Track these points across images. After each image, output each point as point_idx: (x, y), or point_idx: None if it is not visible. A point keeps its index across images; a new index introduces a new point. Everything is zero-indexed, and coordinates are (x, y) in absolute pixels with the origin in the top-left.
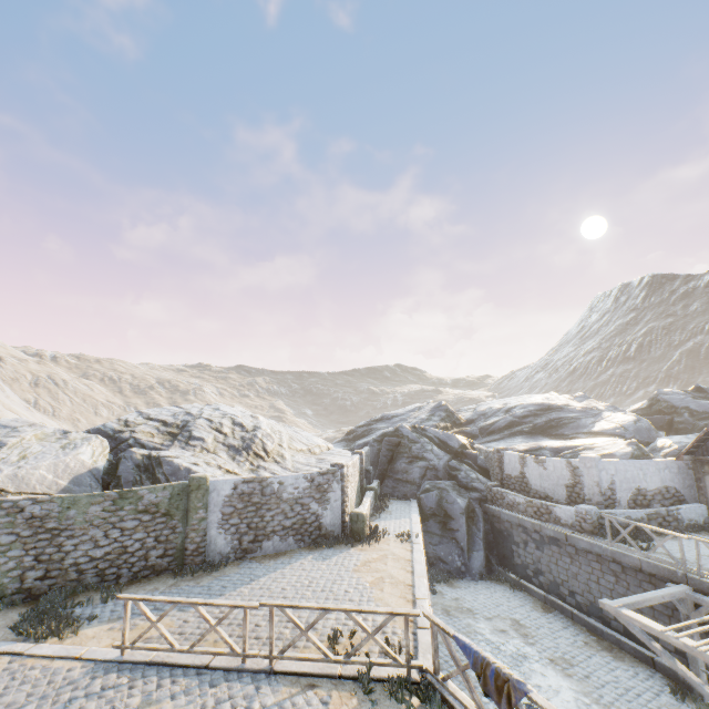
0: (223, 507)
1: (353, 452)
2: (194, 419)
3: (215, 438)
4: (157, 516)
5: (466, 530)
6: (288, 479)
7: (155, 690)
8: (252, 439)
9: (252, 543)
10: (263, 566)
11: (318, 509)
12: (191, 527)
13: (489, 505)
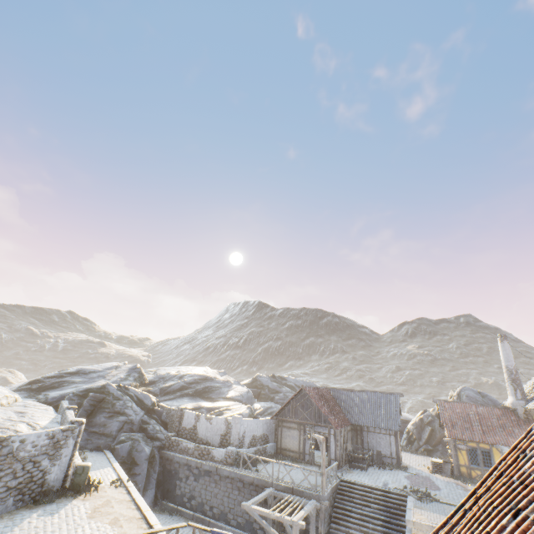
0: None
1: (69, 407)
2: None
3: None
4: None
5: (146, 472)
6: (31, 436)
7: None
8: None
9: None
10: None
11: (48, 465)
12: None
13: (166, 451)
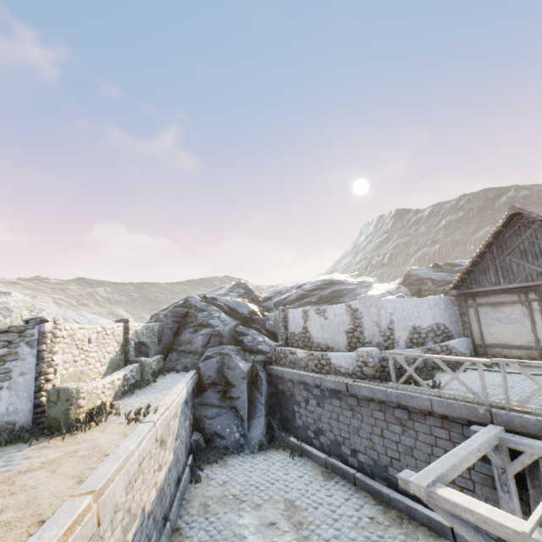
0: None
1: (117, 320)
2: None
3: None
4: None
5: (248, 396)
6: None
7: None
8: None
9: None
10: None
11: None
12: None
13: (273, 366)
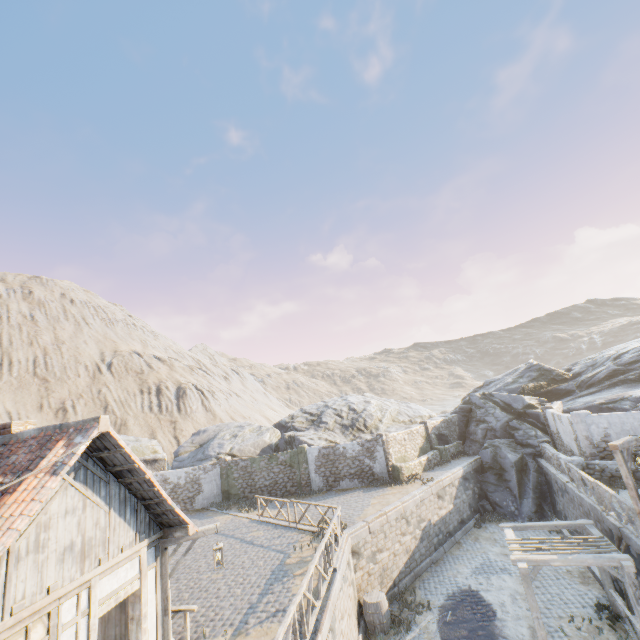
0: (315, 462)
1: (420, 422)
2: (327, 409)
3: (335, 420)
4: (287, 467)
5: (518, 480)
6: (348, 445)
7: (261, 528)
8: (356, 419)
9: (334, 482)
10: (335, 494)
11: (370, 462)
12: (301, 472)
13: (539, 459)
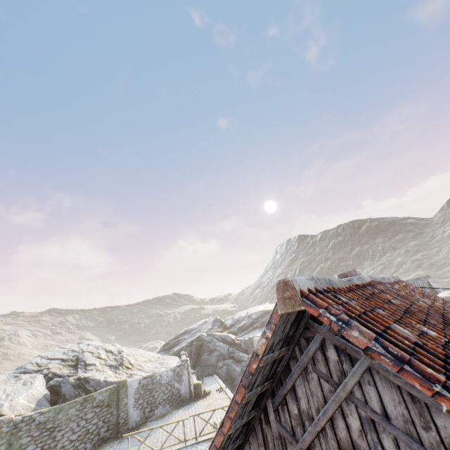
0: (135, 395)
1: (182, 354)
2: (80, 353)
3: (100, 362)
4: (103, 407)
5: None
6: (164, 372)
7: None
8: (122, 358)
9: (149, 412)
10: (160, 421)
11: (178, 385)
12: (121, 410)
13: None
